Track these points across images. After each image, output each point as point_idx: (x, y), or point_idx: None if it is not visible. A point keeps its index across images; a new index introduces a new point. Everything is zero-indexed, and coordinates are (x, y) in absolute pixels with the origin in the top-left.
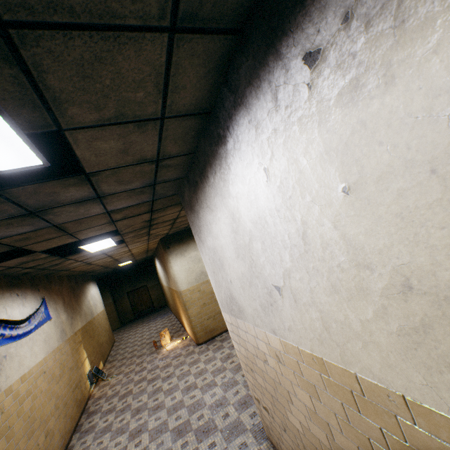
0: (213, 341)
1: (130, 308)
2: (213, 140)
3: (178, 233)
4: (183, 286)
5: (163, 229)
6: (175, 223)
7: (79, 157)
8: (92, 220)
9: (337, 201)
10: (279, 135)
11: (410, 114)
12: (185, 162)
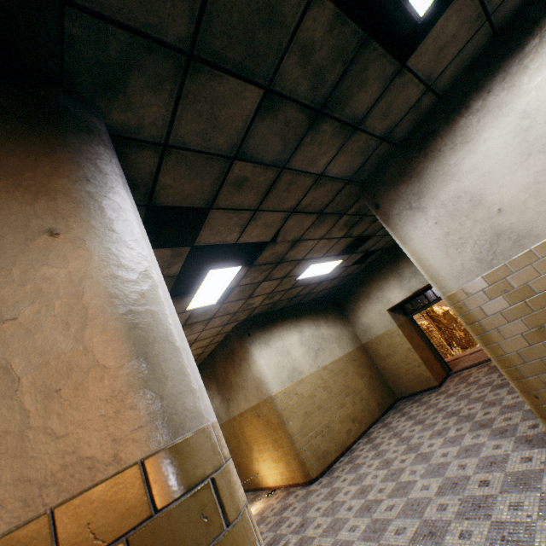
0: (333, 469)
1: None
2: (493, 60)
3: (258, 318)
4: (276, 387)
5: (266, 289)
6: (286, 277)
7: (431, 29)
8: (296, 187)
9: None
10: None
11: None
12: (425, 111)
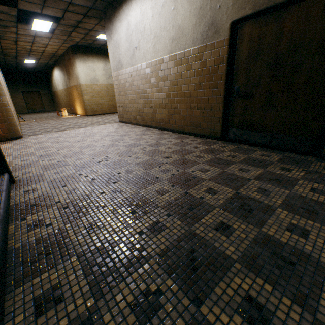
0: (95, 116)
1: (24, 104)
2: None
3: (84, 47)
4: (83, 82)
5: (79, 36)
6: (88, 35)
7: None
8: (60, 3)
9: (150, 19)
10: (145, 0)
11: (159, 5)
12: None
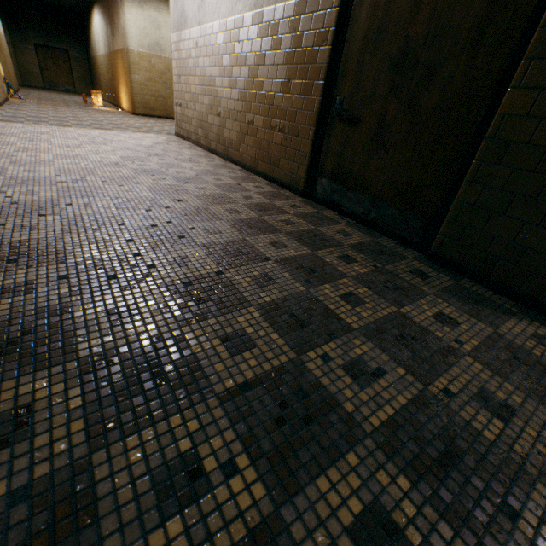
0: (150, 118)
1: (38, 70)
2: None
3: None
4: (133, 45)
5: None
6: None
7: None
8: None
9: None
10: None
11: None
12: None
